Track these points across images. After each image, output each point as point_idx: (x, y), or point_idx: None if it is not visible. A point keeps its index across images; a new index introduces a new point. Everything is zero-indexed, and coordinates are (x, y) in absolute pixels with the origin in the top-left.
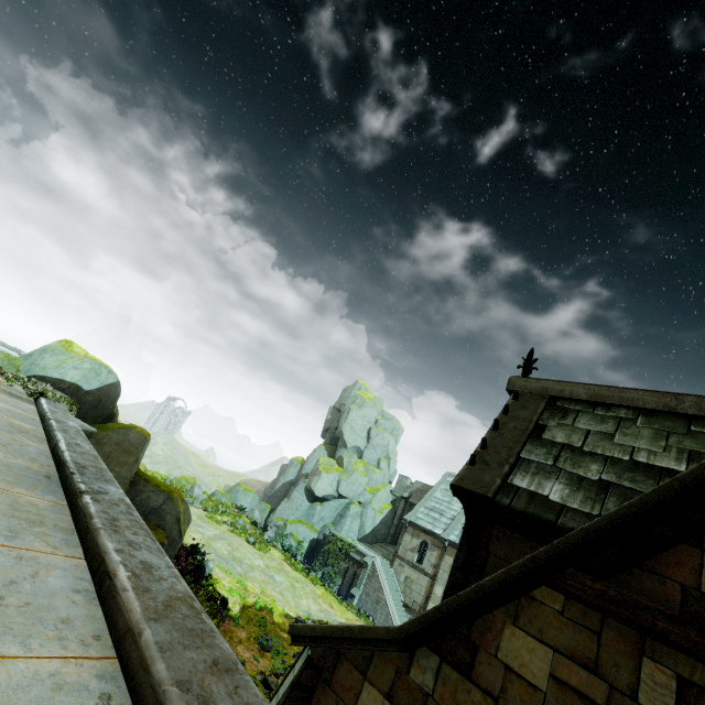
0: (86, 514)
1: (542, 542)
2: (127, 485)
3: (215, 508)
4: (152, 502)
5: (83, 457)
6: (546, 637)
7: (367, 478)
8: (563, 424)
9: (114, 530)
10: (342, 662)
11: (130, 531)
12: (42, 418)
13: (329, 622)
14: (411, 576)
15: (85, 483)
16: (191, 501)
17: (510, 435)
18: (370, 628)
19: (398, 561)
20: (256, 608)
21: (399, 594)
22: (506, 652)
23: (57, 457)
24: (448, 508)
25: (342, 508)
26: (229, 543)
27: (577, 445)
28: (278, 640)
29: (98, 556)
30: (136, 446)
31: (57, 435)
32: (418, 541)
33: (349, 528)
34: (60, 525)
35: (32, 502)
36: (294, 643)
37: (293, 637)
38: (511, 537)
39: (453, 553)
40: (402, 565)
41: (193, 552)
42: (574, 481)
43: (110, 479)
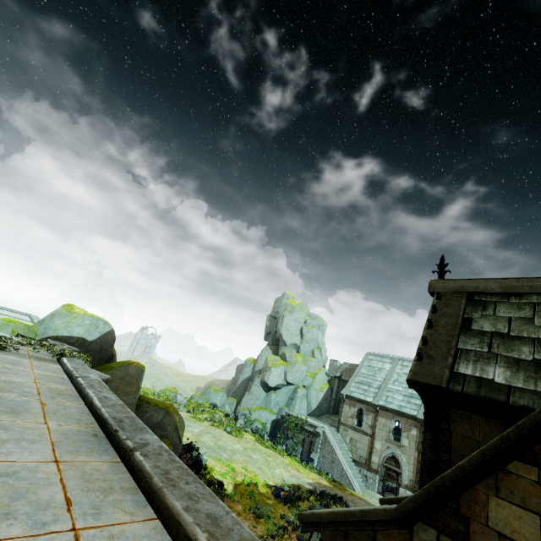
0: (145, 474)
1: (497, 418)
2: (134, 409)
3: (195, 409)
4: (155, 419)
5: (115, 410)
6: (530, 505)
7: (306, 366)
8: (486, 315)
9: (172, 485)
10: (349, 540)
11: (182, 481)
12: (69, 376)
13: (301, 485)
14: (354, 437)
15: (129, 438)
16: (176, 407)
17: (444, 331)
18: (370, 511)
19: (342, 427)
20: (244, 485)
21: (347, 452)
22: (495, 521)
23: (97, 415)
24: (374, 380)
25: (291, 392)
26: (213, 435)
27: (504, 332)
28: (266, 507)
29: (173, 520)
30: (135, 378)
31: (89, 393)
32: (355, 409)
33: (299, 407)
34: (124, 487)
35: (96, 468)
36: (305, 529)
37: (303, 524)
38: (468, 416)
39: (384, 415)
40: (346, 430)
41: (189, 449)
42: (512, 364)
43: (143, 427)
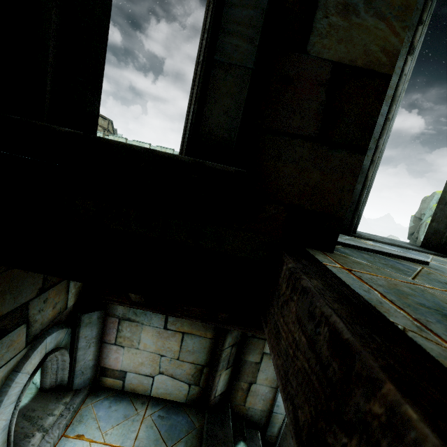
0: None
1: None
2: None
3: None
4: None
5: None
6: None
7: None
8: None
9: None
10: None
11: None
12: None
13: None
14: None
15: None
16: None
17: None
18: None
19: None
20: None
21: None
22: None
23: None
24: None
25: None
26: None
27: None
28: None
29: None
30: None
31: None
32: None
33: None
34: None
35: None
36: None
37: None
38: None
39: None
40: None
41: None
42: None
43: None
